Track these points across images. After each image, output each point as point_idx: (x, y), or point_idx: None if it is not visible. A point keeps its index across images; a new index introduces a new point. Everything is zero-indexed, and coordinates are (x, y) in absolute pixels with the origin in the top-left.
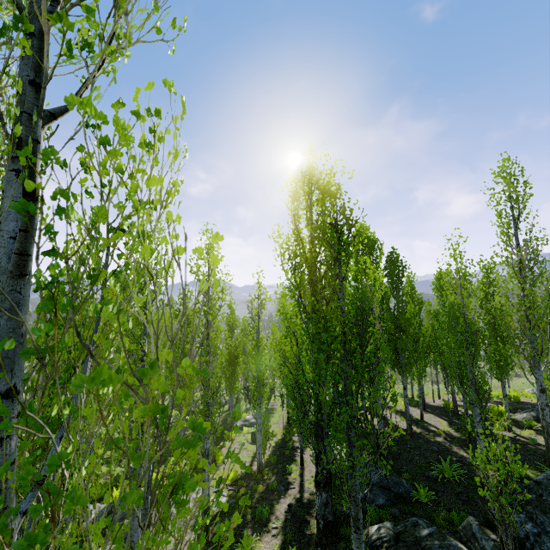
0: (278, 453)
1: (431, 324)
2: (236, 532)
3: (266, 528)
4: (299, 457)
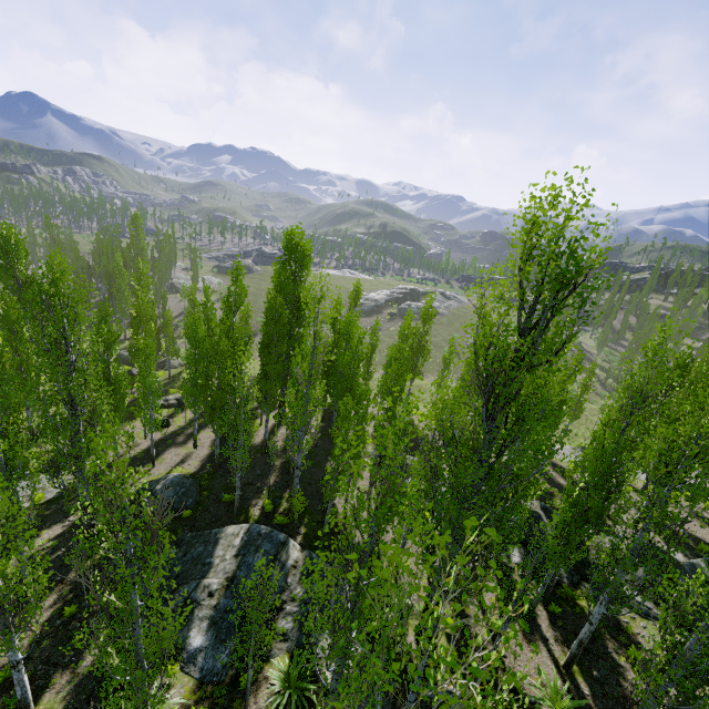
0: (155, 447)
1: (371, 344)
2: (45, 518)
3: (65, 520)
4: (163, 456)
